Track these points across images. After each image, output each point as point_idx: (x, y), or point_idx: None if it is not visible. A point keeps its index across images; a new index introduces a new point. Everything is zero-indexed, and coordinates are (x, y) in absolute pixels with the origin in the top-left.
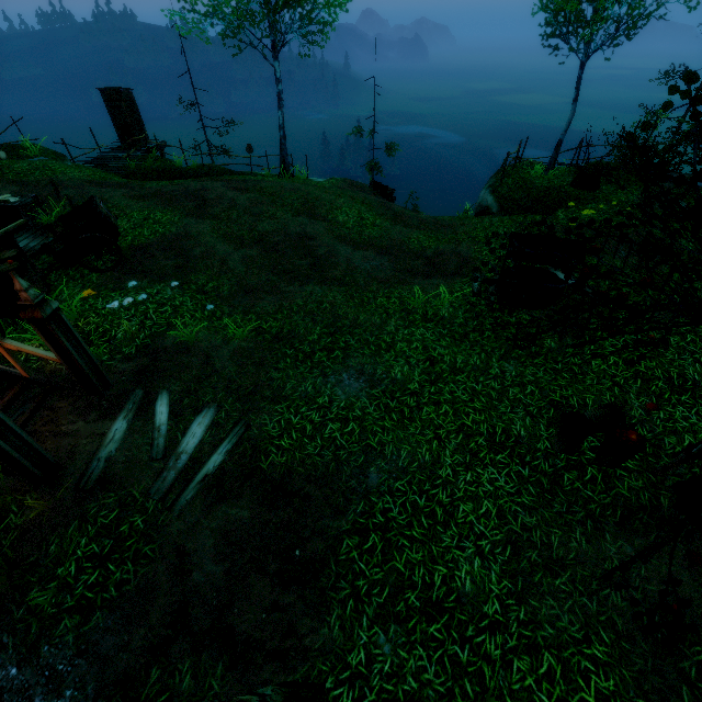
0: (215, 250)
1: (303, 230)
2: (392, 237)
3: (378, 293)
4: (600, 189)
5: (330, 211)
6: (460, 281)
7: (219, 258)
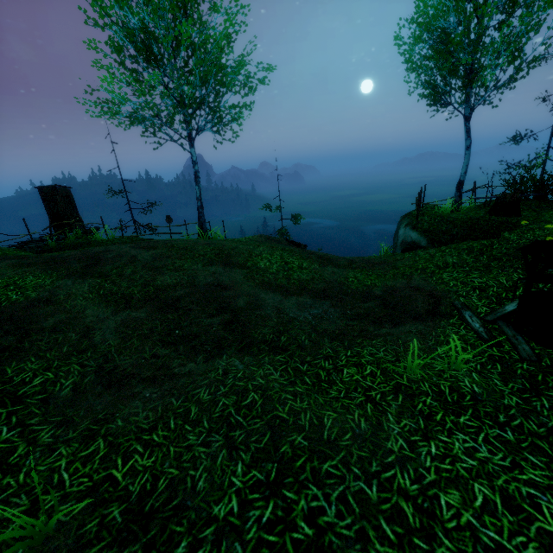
0: (81, 316)
1: (215, 280)
2: (326, 278)
3: (339, 358)
4: (522, 214)
5: (249, 258)
6: (447, 323)
7: (82, 327)
